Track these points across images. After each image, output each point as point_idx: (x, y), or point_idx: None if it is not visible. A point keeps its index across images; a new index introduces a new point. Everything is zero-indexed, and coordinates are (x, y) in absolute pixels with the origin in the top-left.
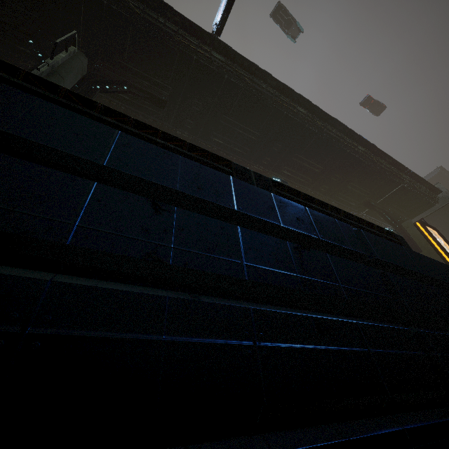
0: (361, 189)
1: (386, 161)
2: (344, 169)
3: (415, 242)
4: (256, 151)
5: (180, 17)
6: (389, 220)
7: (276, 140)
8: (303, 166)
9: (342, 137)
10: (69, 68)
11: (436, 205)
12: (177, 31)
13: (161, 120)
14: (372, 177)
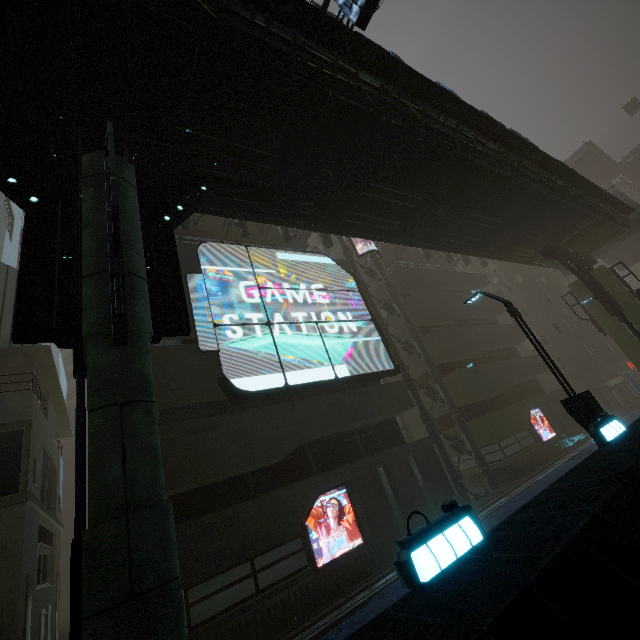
0: (544, 235)
1: (584, 189)
2: (530, 216)
3: (613, 298)
4: (410, 223)
5: (295, 4)
6: (576, 271)
7: (445, 201)
8: (475, 226)
9: (539, 173)
10: (133, 233)
11: (627, 230)
12: (293, 42)
13: (256, 212)
14: (564, 217)
